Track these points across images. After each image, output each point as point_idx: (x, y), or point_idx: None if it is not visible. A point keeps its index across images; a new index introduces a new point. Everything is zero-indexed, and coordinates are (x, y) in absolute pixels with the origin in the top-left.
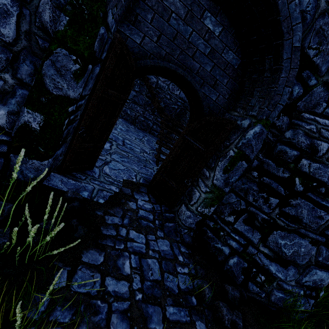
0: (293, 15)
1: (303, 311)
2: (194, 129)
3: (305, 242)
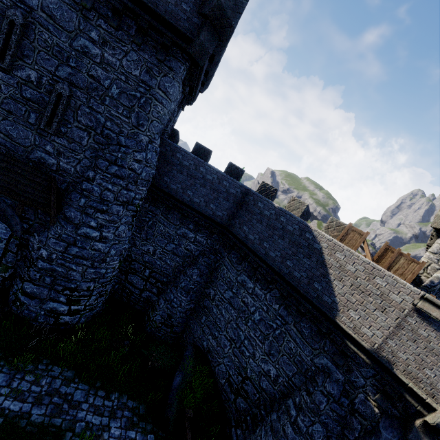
0: (4, 207)
1: (47, 324)
2: (9, 238)
3: (34, 286)
